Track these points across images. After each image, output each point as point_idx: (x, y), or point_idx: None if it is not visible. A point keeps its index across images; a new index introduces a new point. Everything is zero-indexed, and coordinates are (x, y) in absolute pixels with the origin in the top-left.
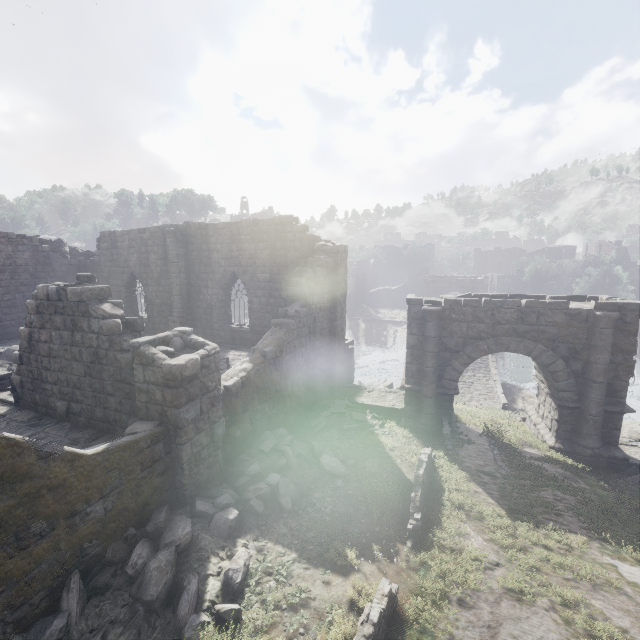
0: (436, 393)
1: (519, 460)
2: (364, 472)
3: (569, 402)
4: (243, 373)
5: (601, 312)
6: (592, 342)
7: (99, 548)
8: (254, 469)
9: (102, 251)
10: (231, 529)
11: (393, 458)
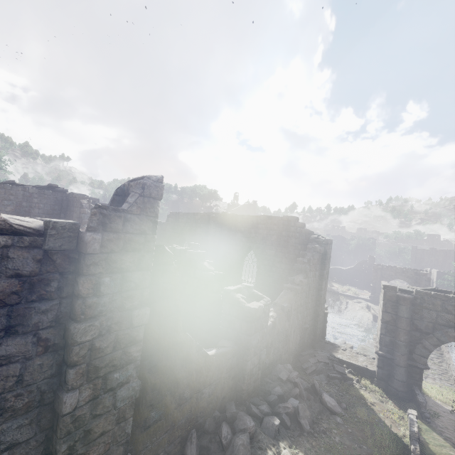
0: (407, 364)
1: None
2: (356, 416)
3: None
4: (272, 319)
5: None
6: None
7: (202, 419)
8: (278, 391)
9: (169, 222)
10: (276, 432)
11: (376, 411)
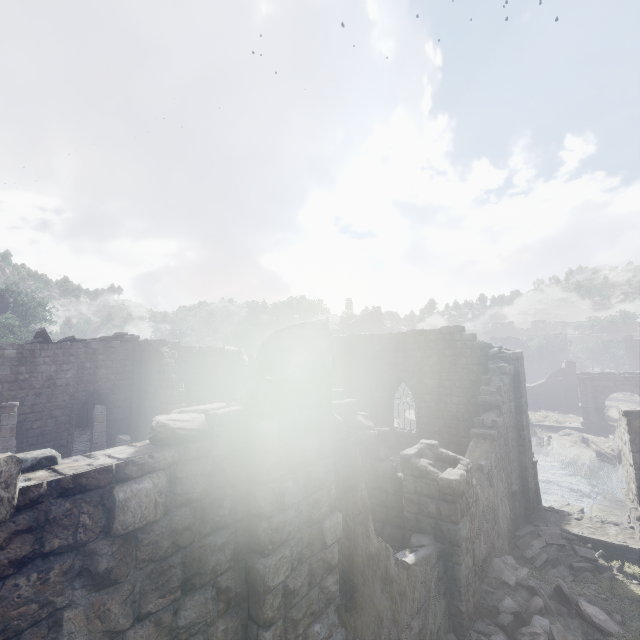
0: None
1: None
2: None
3: None
4: None
5: None
6: None
7: None
8: (510, 606)
9: None
10: None
11: None
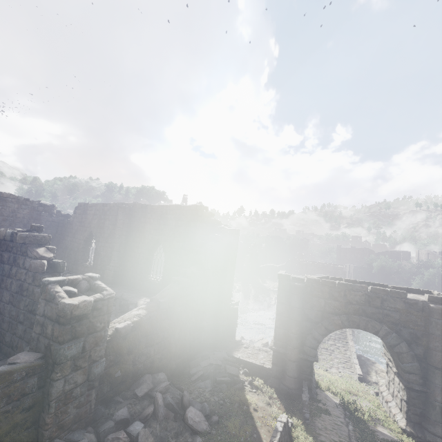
0: (298, 358)
1: (372, 441)
2: (225, 432)
3: (415, 384)
4: (136, 318)
5: (434, 304)
6: (430, 330)
7: None
8: (122, 414)
9: (76, 215)
10: None
11: (255, 419)
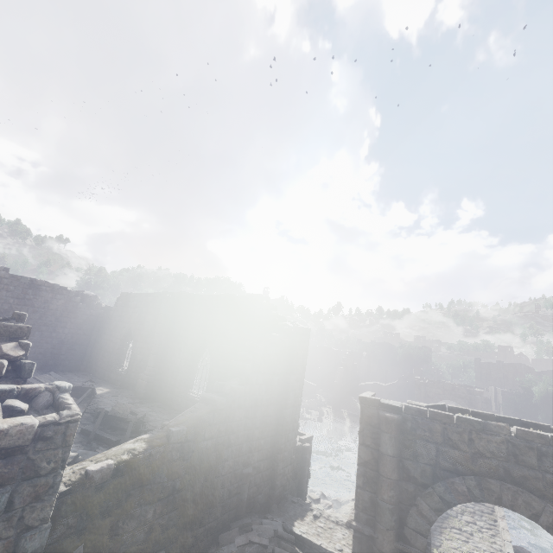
0: (396, 548)
1: None
2: None
3: None
4: (126, 455)
5: None
6: None
7: None
8: None
9: (117, 307)
10: None
11: None
